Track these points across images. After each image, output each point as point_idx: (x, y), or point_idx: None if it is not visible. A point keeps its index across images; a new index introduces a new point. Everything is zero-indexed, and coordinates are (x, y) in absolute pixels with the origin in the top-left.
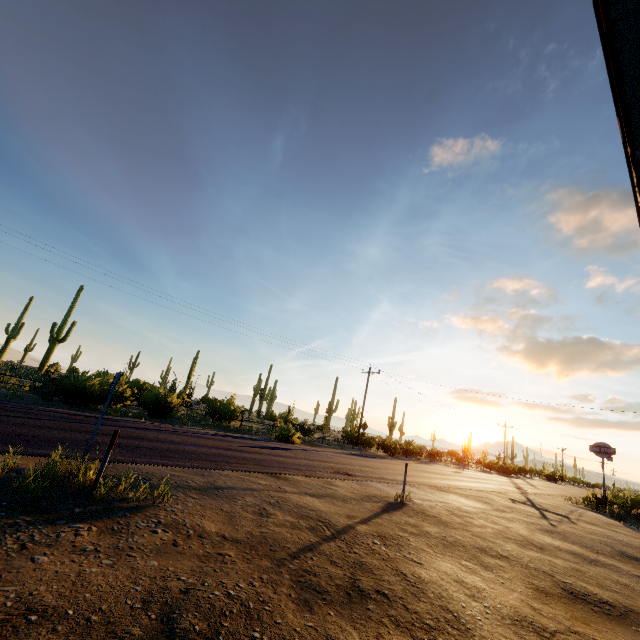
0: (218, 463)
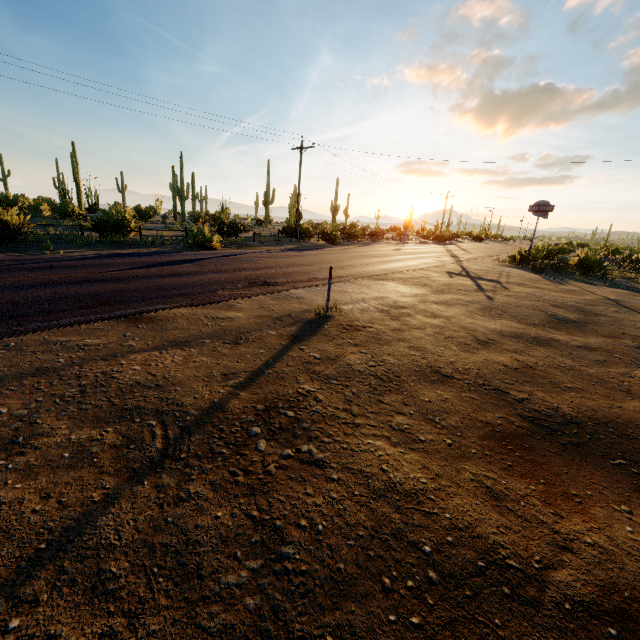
0: (21, 320)
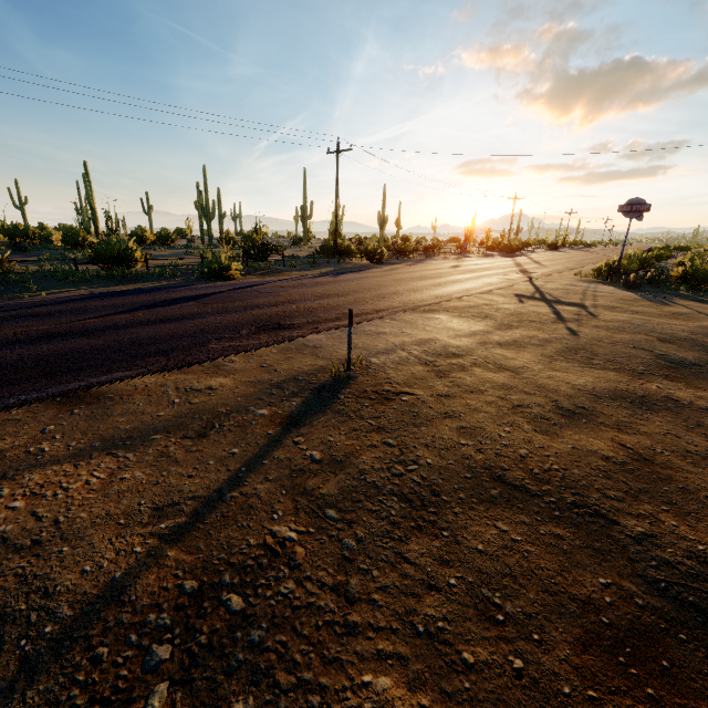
0: None
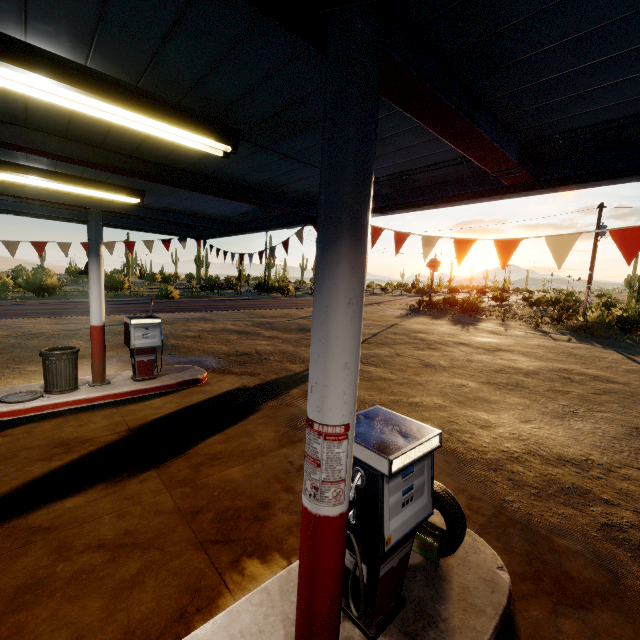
0: (13, 316)
